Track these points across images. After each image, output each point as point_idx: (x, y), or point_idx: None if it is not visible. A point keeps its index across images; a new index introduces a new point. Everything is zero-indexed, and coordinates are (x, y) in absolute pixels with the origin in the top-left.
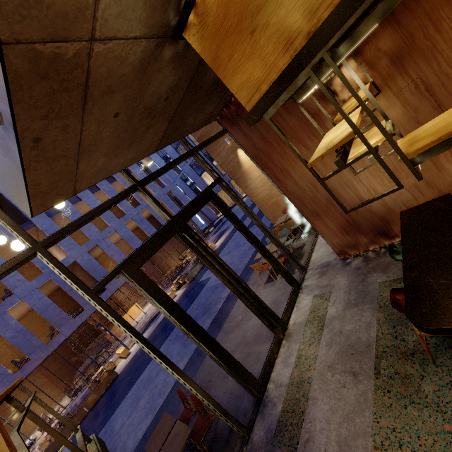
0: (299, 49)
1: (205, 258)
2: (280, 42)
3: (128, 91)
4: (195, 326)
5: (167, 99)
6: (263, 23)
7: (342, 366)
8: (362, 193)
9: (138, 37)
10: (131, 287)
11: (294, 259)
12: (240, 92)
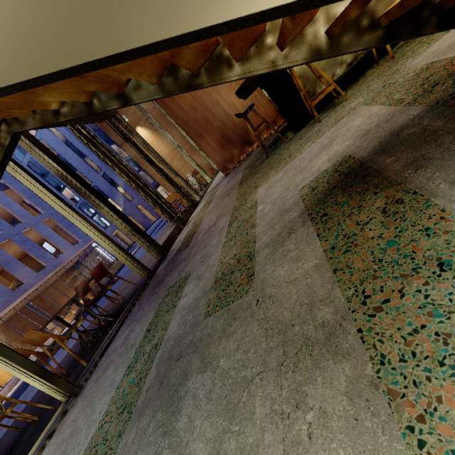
0: None
1: (101, 152)
2: None
3: None
4: (92, 189)
5: None
6: None
7: (222, 199)
8: (226, 108)
9: None
10: (6, 335)
11: (190, 187)
12: None
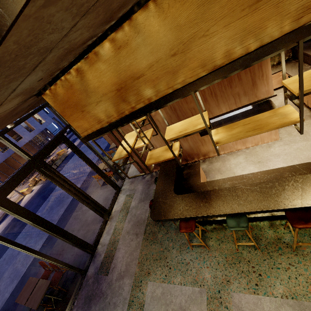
0: (104, 125)
1: (58, 182)
2: (96, 119)
3: (1, 118)
4: (52, 226)
5: (28, 105)
6: (87, 111)
7: (133, 231)
8: (150, 146)
9: (13, 106)
10: None
11: (118, 174)
12: (77, 128)
